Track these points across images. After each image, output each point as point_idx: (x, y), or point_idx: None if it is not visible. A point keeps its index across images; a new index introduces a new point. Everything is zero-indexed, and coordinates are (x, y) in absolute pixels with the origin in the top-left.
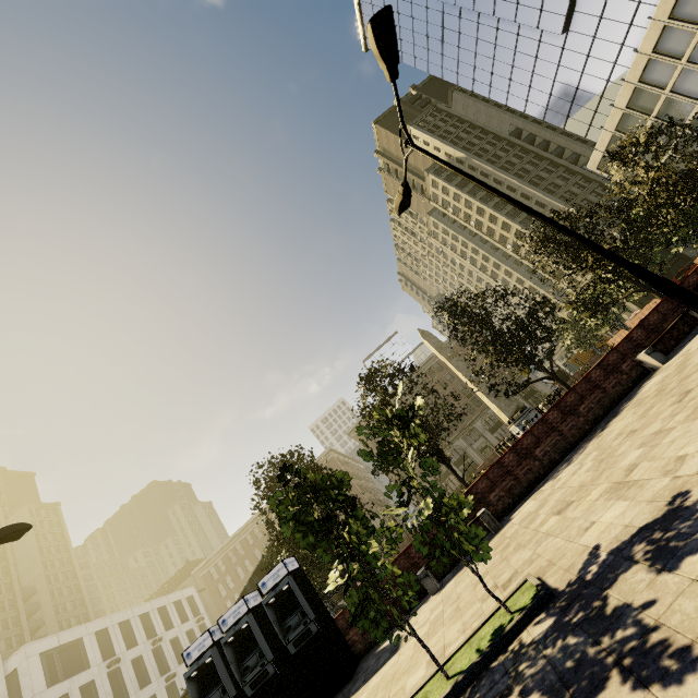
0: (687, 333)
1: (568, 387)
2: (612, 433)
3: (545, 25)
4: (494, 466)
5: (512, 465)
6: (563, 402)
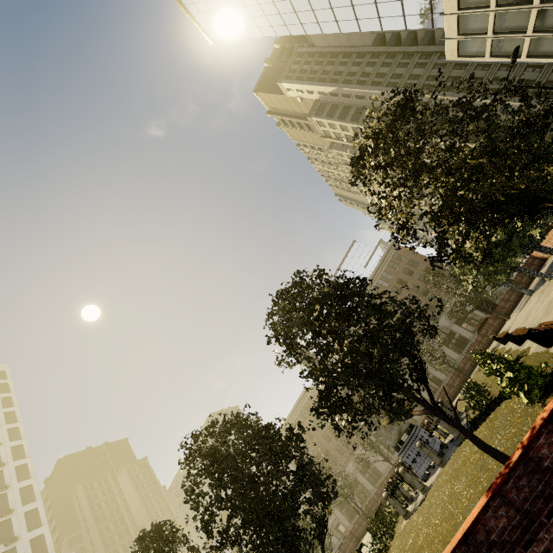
0: None
1: None
2: None
3: None
4: None
5: None
6: None
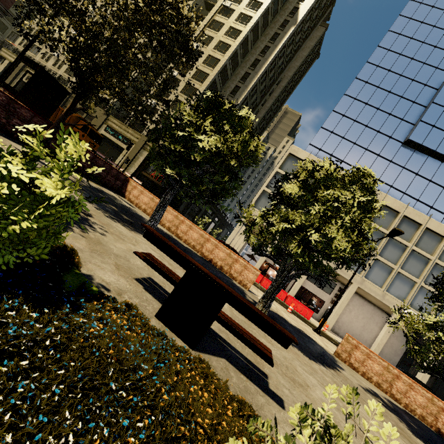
0: None
1: None
2: None
3: (420, 128)
4: None
5: None
6: None
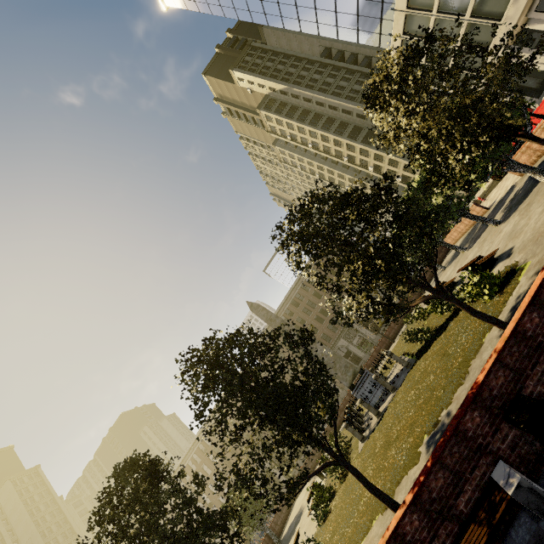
0: (506, 522)
1: (360, 478)
2: None
3: None
4: None
5: None
6: None
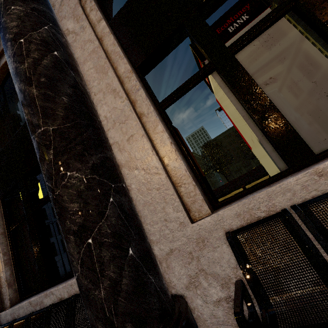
0: None
1: None
2: (258, 181)
3: None
4: (232, 180)
5: (237, 181)
6: (257, 168)
